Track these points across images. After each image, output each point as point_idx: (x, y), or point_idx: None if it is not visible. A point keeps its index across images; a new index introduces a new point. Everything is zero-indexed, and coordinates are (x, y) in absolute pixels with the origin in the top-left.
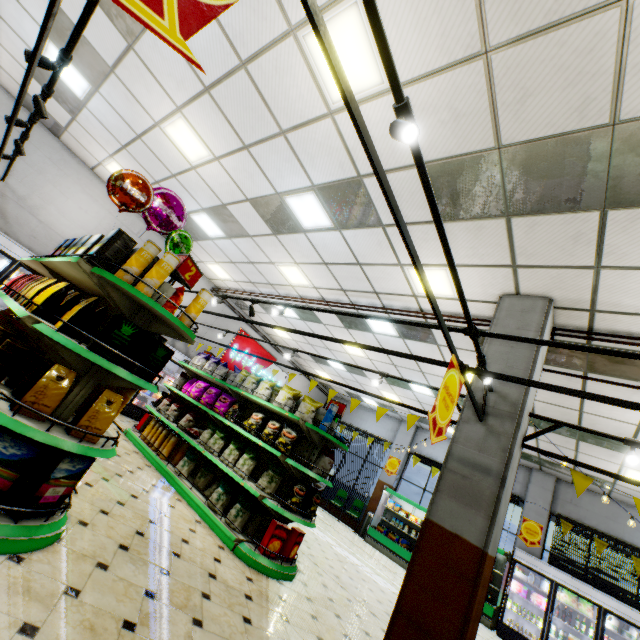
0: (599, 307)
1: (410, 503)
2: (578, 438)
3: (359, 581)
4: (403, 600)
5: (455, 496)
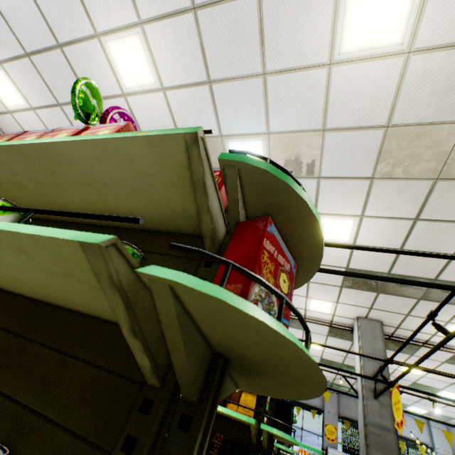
0: (401, 327)
1: None
2: None
3: None
4: None
5: (378, 449)
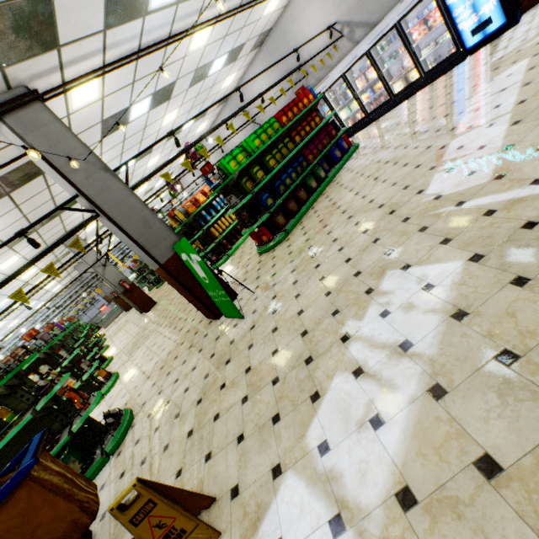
0: None
1: None
2: None
3: (360, 216)
4: None
5: None
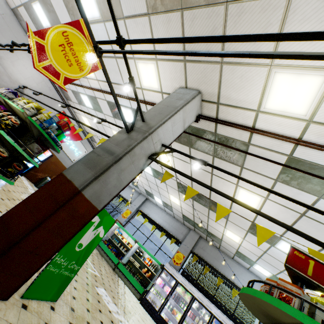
0: (221, 100)
1: (126, 232)
2: (209, 208)
3: None
4: (9, 211)
5: (86, 163)
